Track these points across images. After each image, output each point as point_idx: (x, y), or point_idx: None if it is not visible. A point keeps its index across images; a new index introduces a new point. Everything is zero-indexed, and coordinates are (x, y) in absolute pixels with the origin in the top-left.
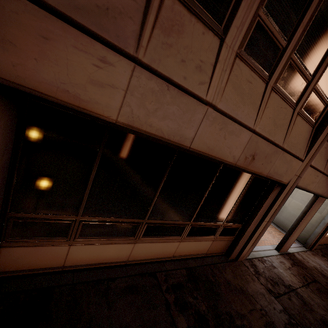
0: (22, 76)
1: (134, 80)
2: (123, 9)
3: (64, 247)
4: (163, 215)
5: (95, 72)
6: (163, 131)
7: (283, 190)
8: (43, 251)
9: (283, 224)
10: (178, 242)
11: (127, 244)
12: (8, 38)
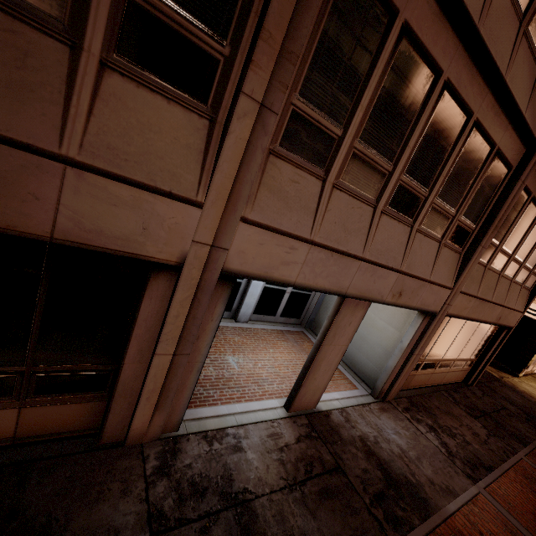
0: None
1: None
2: None
3: None
4: None
5: None
6: None
7: (178, 280)
8: None
9: (347, 354)
10: None
11: None
12: None
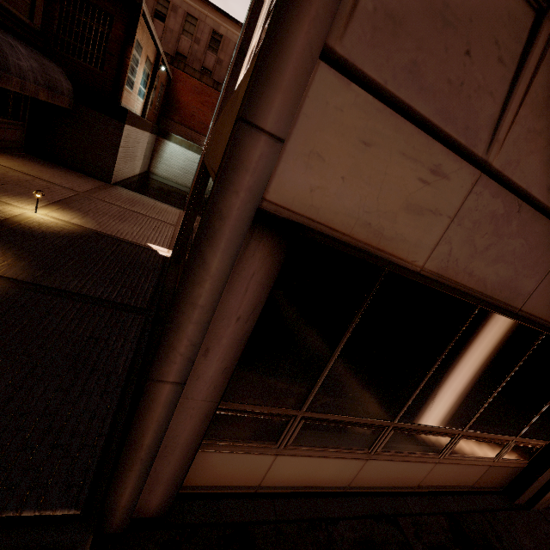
0: (317, 205)
1: (470, 199)
2: (483, 80)
3: (268, 457)
4: (423, 416)
5: (417, 190)
6: (486, 282)
7: None
8: (239, 461)
9: None
10: (432, 462)
11: (356, 459)
12: (318, 149)
